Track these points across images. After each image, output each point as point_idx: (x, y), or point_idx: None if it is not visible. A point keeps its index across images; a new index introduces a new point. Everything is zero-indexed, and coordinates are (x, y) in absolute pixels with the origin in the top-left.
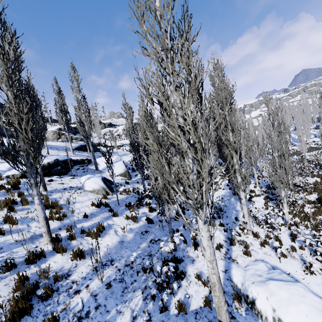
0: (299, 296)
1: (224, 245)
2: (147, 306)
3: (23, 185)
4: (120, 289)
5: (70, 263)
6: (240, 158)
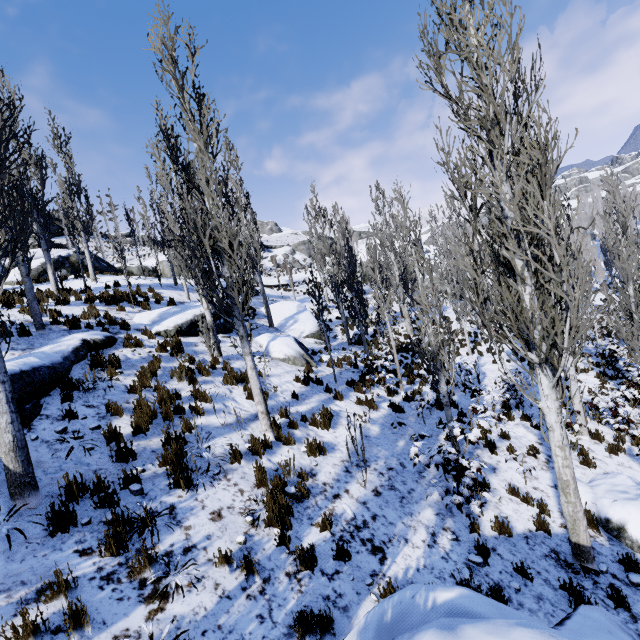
0: None
1: (539, 449)
2: (446, 523)
3: (186, 347)
4: (395, 498)
5: (307, 459)
6: None
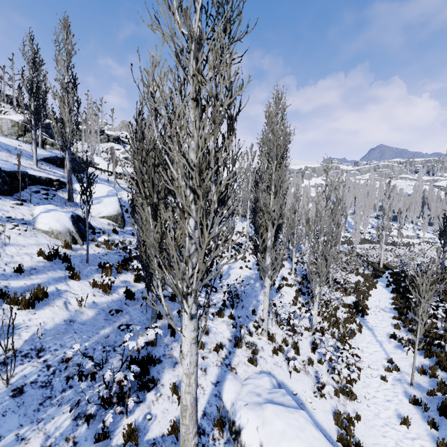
0: (297, 429)
1: (226, 345)
2: (76, 430)
3: None
4: (38, 398)
5: None
6: (278, 233)
